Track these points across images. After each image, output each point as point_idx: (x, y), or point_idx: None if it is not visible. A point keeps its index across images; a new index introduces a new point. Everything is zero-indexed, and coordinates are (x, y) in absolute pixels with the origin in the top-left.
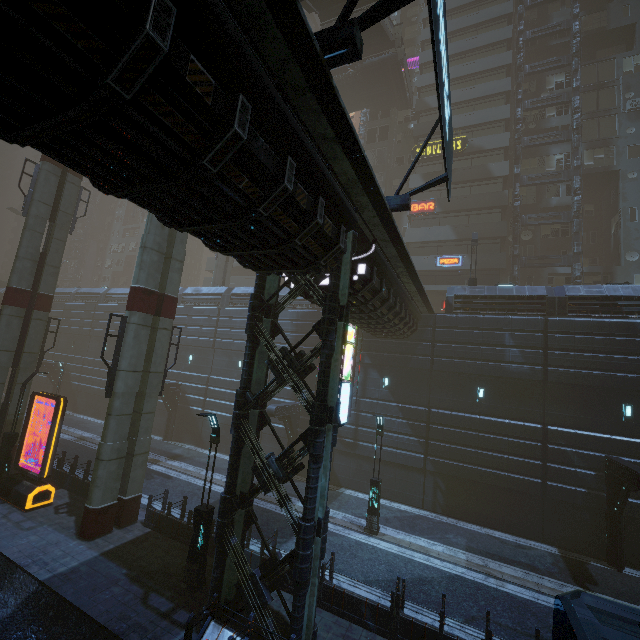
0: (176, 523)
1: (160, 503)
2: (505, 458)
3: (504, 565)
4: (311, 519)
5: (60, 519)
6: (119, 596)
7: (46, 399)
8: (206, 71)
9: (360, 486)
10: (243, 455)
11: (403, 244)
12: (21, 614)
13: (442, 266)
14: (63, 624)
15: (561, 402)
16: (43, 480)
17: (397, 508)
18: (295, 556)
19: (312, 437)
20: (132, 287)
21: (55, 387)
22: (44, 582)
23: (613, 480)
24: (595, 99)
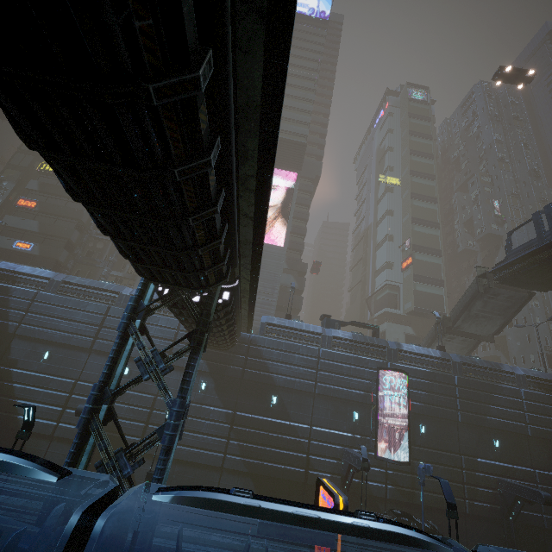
0: None
1: None
2: None
3: None
4: None
5: None
6: None
7: None
8: None
9: None
10: None
11: None
12: None
13: (16, 248)
14: None
15: None
16: None
17: None
18: None
19: None
20: None
21: None
22: None
23: None
24: None
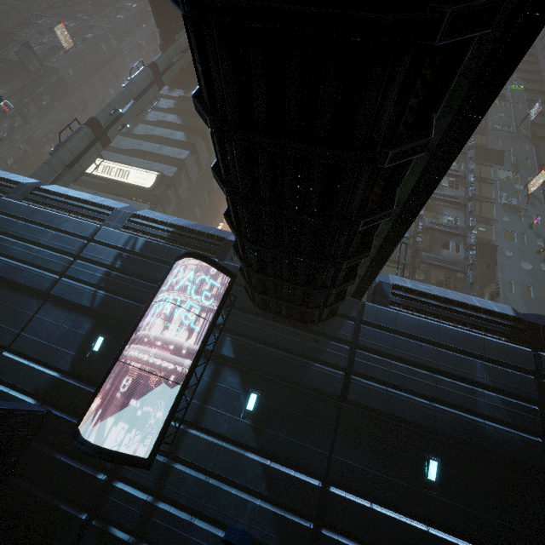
0: None
1: None
2: None
3: None
4: None
5: None
6: None
7: None
8: None
9: None
10: None
11: None
12: None
13: None
14: None
15: None
16: None
17: None
18: None
19: None
20: None
21: None
22: None
23: None
24: (478, 187)
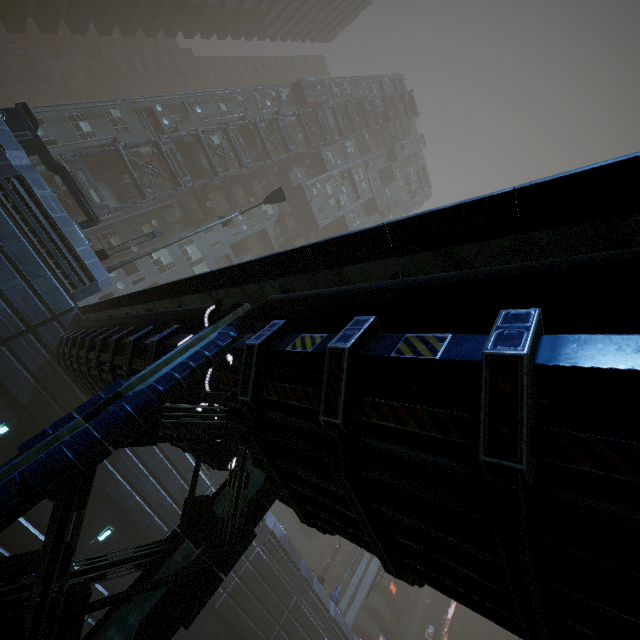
0: None
1: None
2: None
3: None
4: None
5: None
6: None
7: None
8: None
9: None
10: None
11: None
12: None
13: None
14: None
15: None
16: None
17: None
18: None
19: None
20: None
21: None
22: None
23: None
24: None
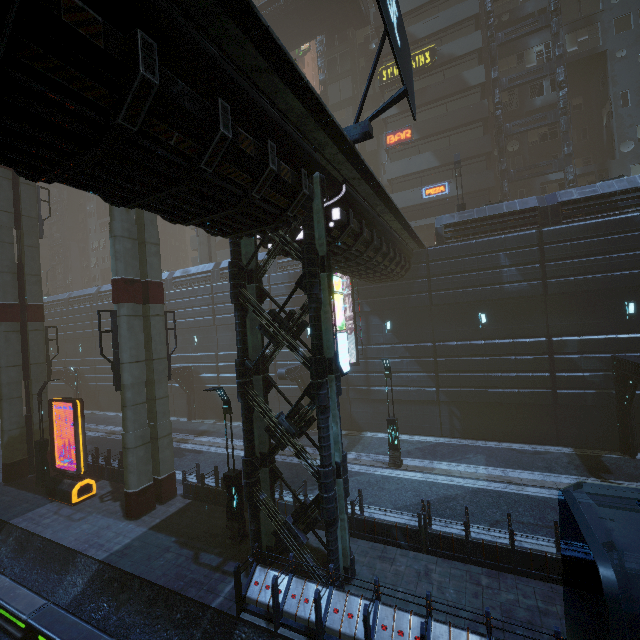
0: (212, 490)
1: (195, 476)
2: (514, 376)
3: (523, 472)
4: (329, 465)
5: (106, 506)
6: (172, 560)
7: (70, 404)
8: (90, 8)
9: (380, 427)
10: (255, 419)
11: (375, 179)
12: (90, 590)
13: (429, 197)
14: (128, 591)
15: (563, 312)
16: (84, 476)
17: (417, 440)
18: (320, 499)
19: (315, 390)
20: (113, 280)
21: (75, 391)
22: (103, 561)
23: (620, 377)
24: None
